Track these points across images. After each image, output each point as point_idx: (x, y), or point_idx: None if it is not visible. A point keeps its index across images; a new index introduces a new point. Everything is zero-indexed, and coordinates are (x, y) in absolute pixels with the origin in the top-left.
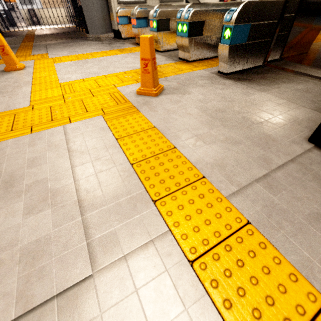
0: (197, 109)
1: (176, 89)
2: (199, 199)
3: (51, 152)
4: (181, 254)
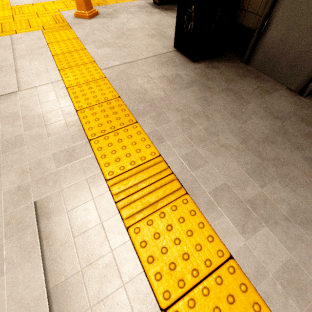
0: (116, 28)
1: (109, 14)
2: (85, 70)
3: (1, 49)
4: (64, 86)
